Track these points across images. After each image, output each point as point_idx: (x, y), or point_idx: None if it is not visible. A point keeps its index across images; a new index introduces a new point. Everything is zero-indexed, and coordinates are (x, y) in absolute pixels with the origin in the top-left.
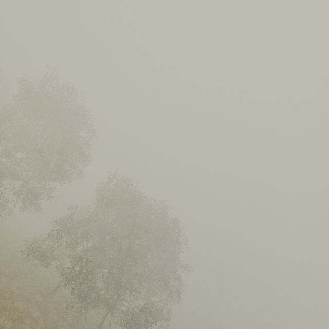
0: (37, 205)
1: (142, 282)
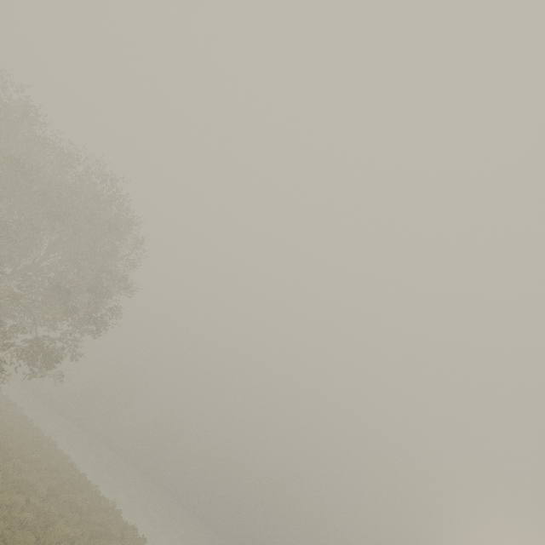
0: None
1: None
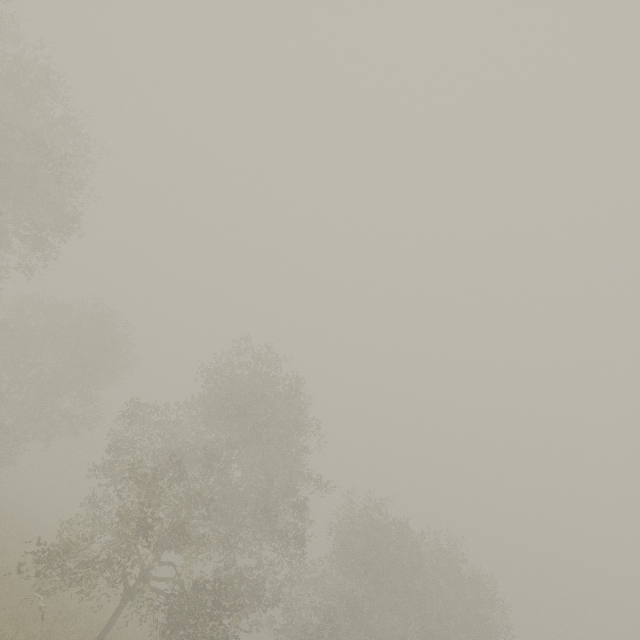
0: (271, 617)
1: None
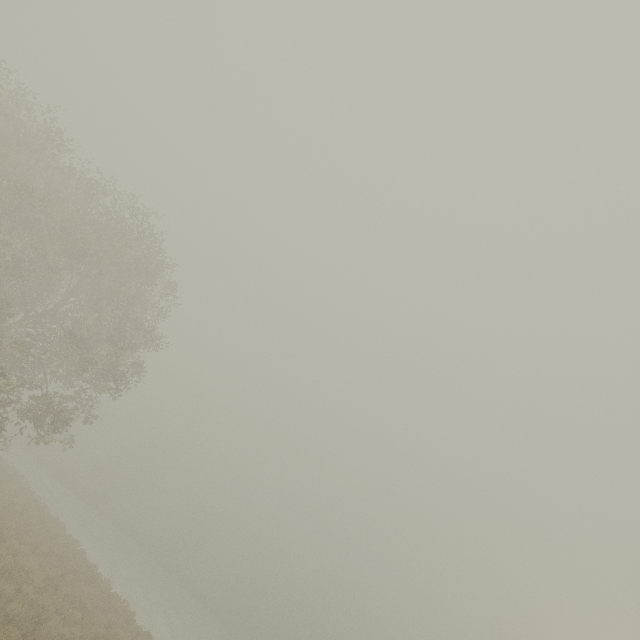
0: None
1: (2, 320)
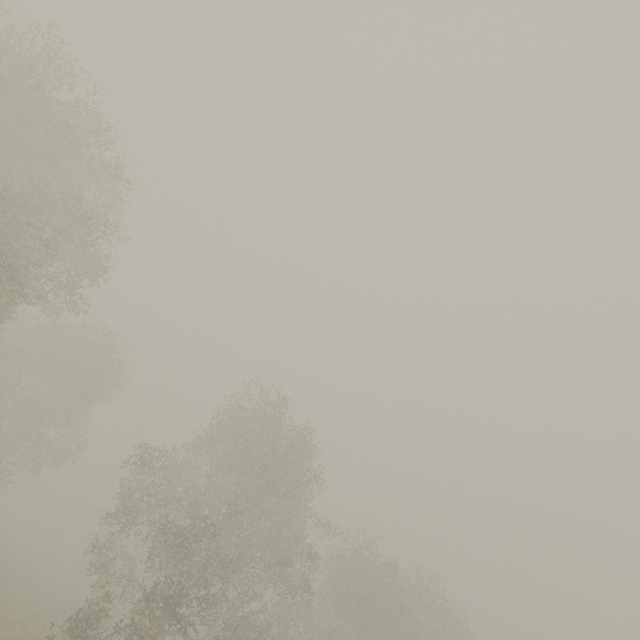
0: None
1: None
